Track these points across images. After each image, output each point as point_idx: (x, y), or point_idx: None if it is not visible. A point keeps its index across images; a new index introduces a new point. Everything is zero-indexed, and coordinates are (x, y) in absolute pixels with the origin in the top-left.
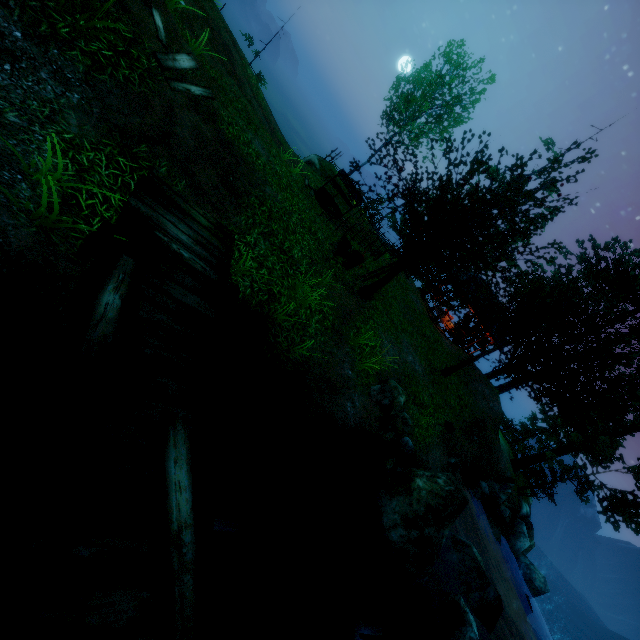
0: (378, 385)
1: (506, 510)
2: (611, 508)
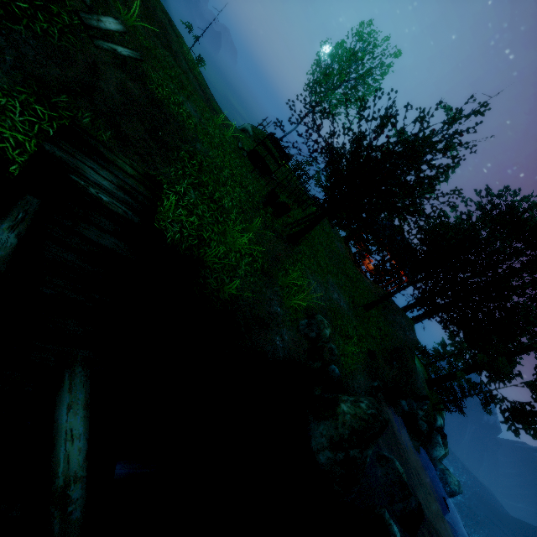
0: (305, 320)
1: (423, 424)
2: (512, 418)
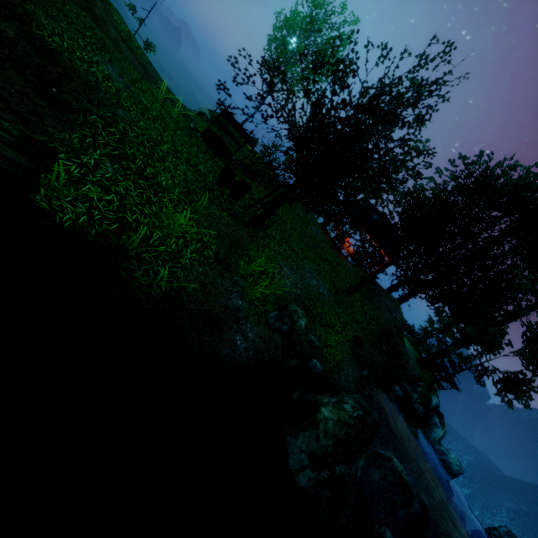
0: (275, 311)
1: (419, 407)
2: (506, 388)
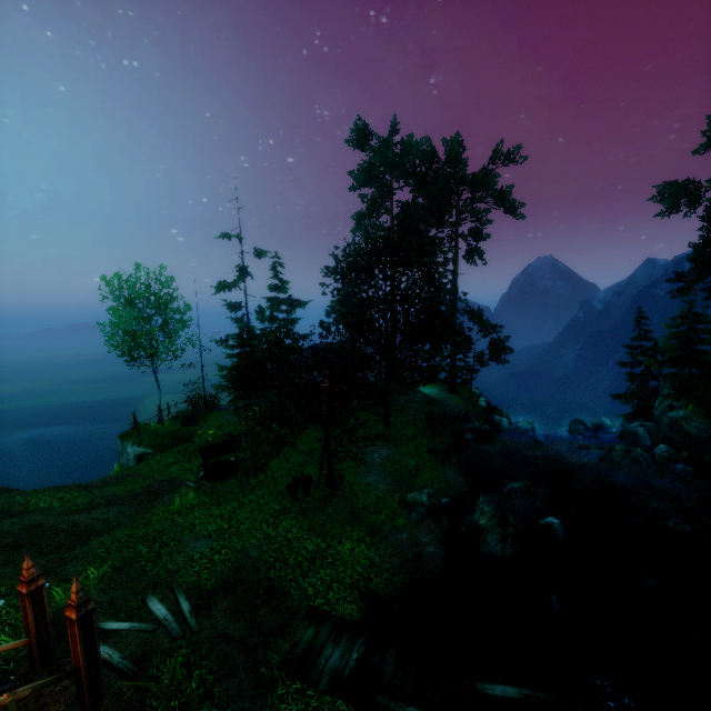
0: (412, 513)
1: (485, 427)
2: (497, 356)
